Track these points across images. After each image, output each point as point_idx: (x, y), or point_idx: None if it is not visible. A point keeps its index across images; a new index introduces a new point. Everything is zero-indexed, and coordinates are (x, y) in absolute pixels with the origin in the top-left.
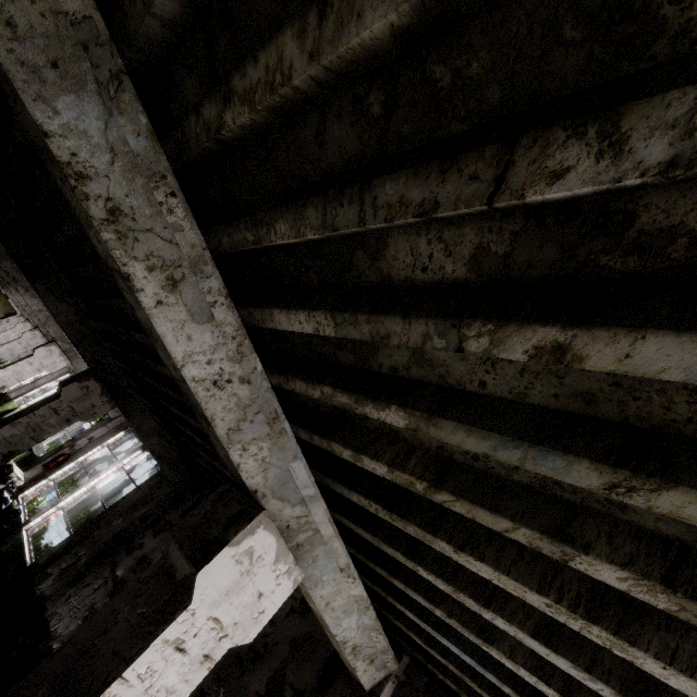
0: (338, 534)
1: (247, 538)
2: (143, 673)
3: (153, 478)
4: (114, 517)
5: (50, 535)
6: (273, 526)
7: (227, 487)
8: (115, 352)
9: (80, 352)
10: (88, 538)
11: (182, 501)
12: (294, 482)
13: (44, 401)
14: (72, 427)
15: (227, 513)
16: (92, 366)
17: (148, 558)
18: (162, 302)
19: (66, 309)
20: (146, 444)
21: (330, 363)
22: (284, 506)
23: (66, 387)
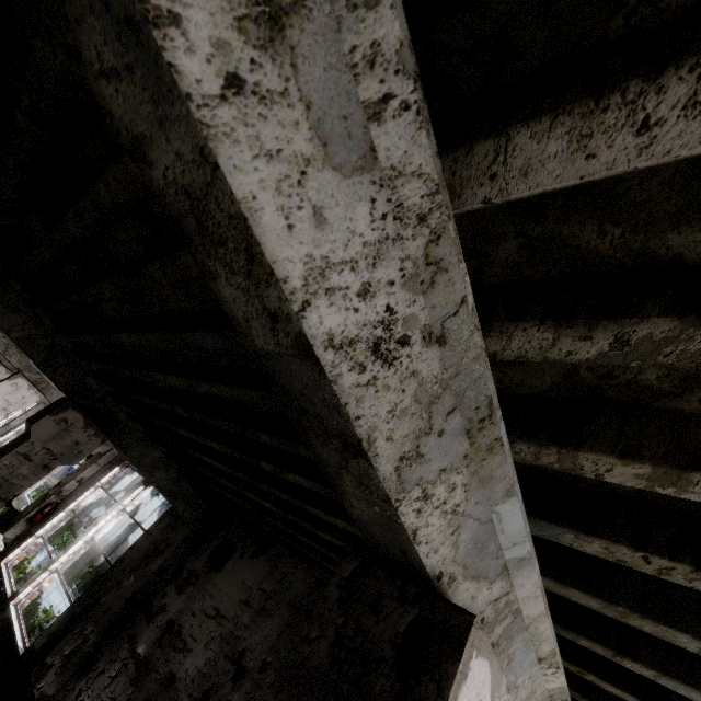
0: (547, 609)
1: (460, 692)
2: None
3: (163, 518)
4: (124, 576)
5: (49, 594)
6: (485, 641)
7: (355, 565)
8: (96, 373)
9: (48, 376)
10: (94, 608)
11: (205, 543)
12: (495, 540)
13: (8, 446)
14: (56, 469)
15: (387, 632)
16: (67, 392)
17: (175, 624)
18: (241, 82)
19: (22, 321)
20: (151, 481)
21: (611, 273)
22: (479, 588)
23: (37, 423)
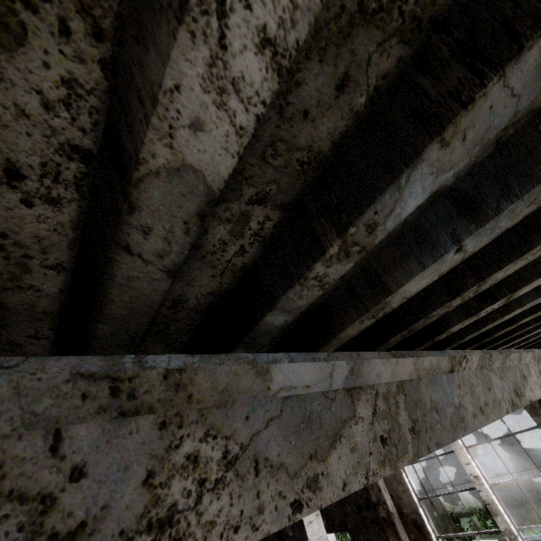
0: None
1: None
2: (311, 534)
3: None
4: None
5: None
6: None
7: None
8: None
9: None
10: None
11: None
12: None
13: None
14: None
15: None
16: None
17: None
18: None
19: None
20: None
21: None
22: None
23: None
